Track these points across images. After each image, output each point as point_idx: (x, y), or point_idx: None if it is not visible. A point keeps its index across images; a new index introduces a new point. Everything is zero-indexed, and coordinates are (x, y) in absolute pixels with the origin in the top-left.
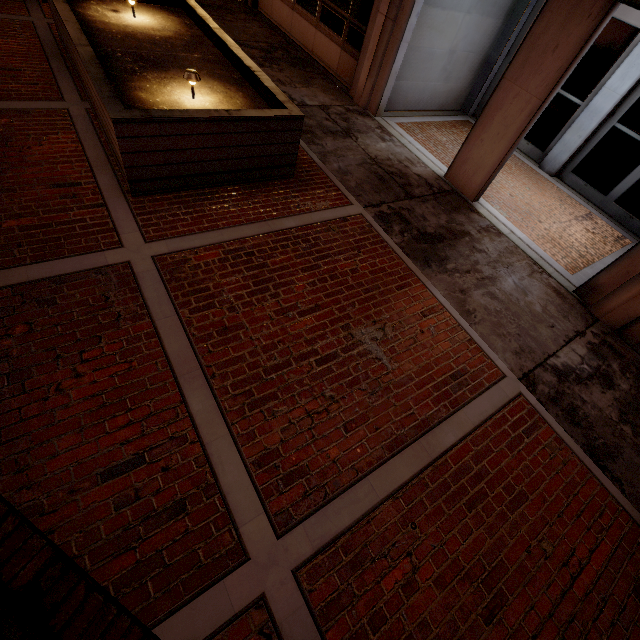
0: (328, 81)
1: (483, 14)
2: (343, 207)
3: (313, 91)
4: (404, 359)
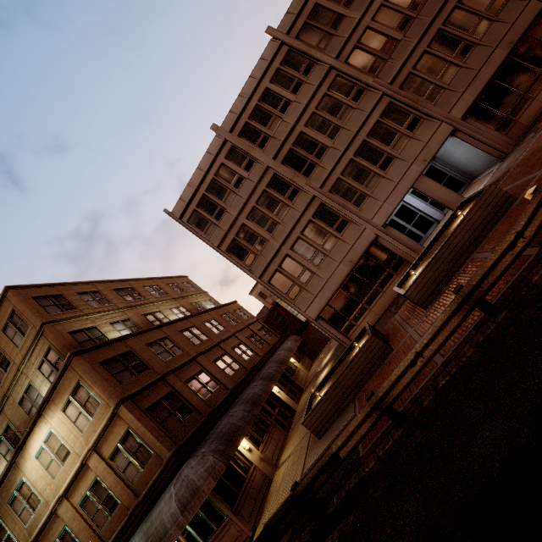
0: None
1: None
2: None
3: None
4: None
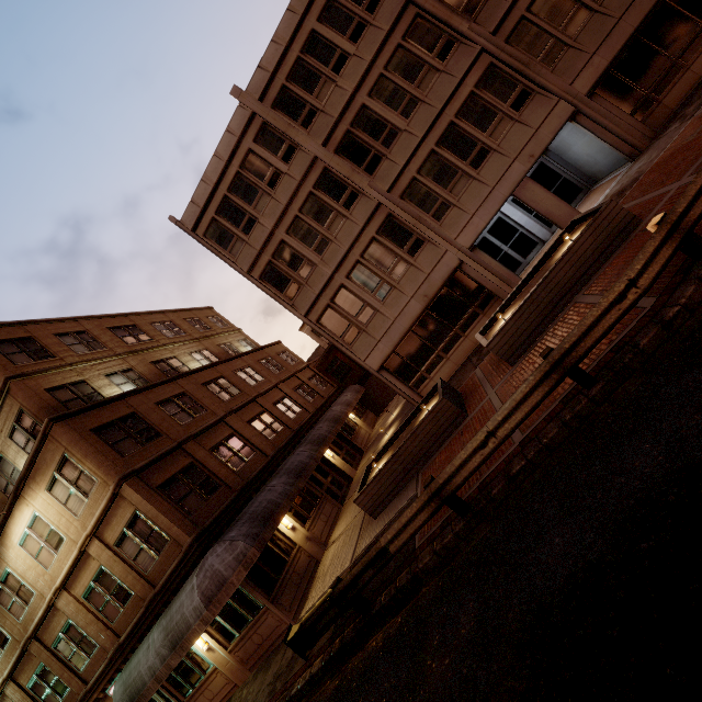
0: None
1: None
2: None
3: None
4: (699, 125)
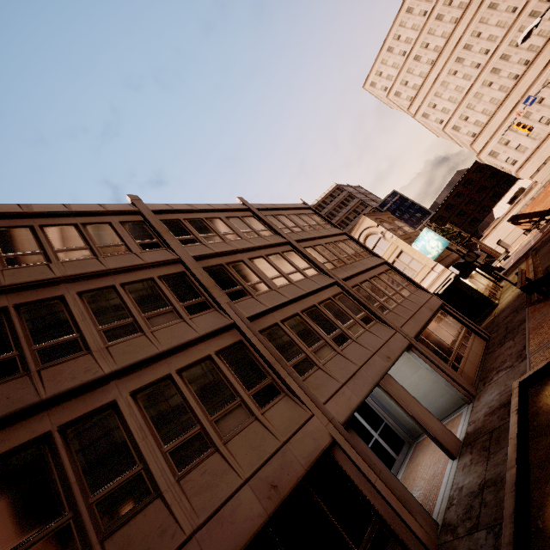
0: None
1: None
2: None
3: None
4: None
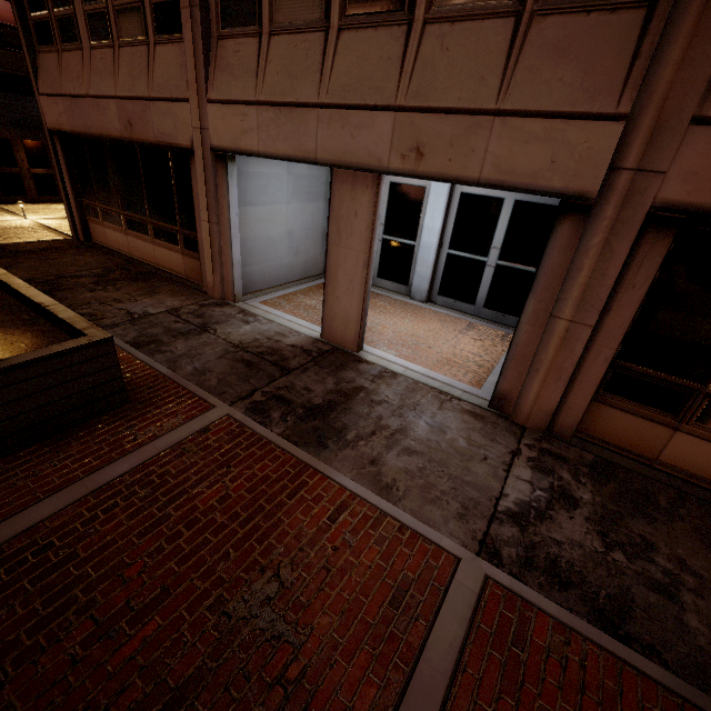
0: (177, 285)
1: (303, 202)
2: (202, 415)
3: (159, 299)
4: (317, 613)
